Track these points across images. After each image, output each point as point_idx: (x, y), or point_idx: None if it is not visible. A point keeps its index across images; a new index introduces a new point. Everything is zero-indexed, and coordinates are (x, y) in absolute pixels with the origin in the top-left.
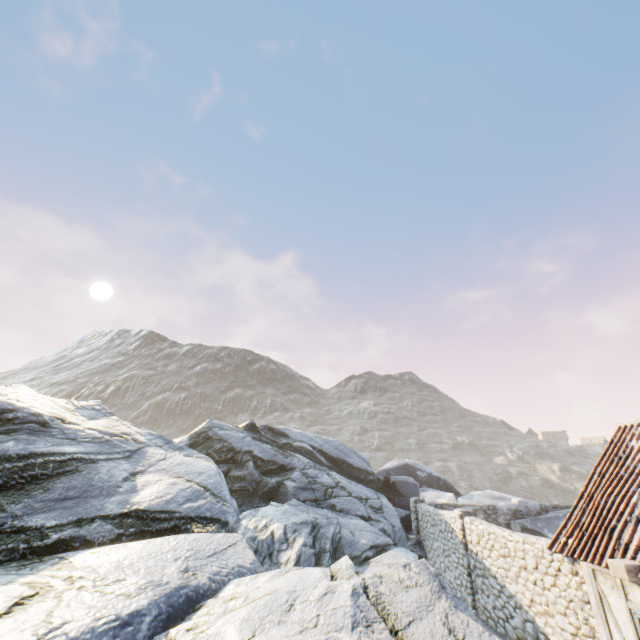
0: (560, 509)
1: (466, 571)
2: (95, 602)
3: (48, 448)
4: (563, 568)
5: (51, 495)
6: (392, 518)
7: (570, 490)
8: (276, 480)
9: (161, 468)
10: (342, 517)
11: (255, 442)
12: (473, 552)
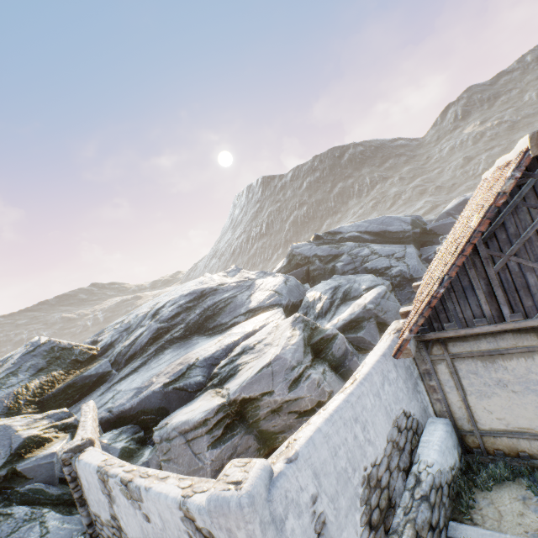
0: None
1: None
2: (231, 338)
3: (219, 298)
4: None
5: (226, 312)
6: (410, 261)
7: None
8: (331, 265)
9: (260, 289)
10: (359, 277)
11: (318, 248)
12: None
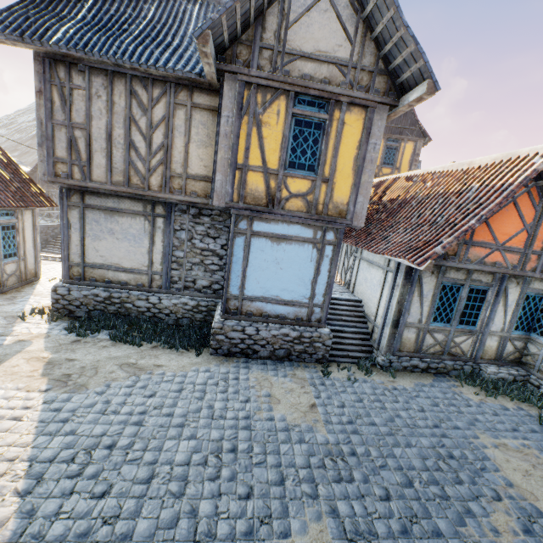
0: None
1: None
2: None
3: None
4: None
5: None
6: None
7: None
8: None
9: None
10: None
11: None
12: None
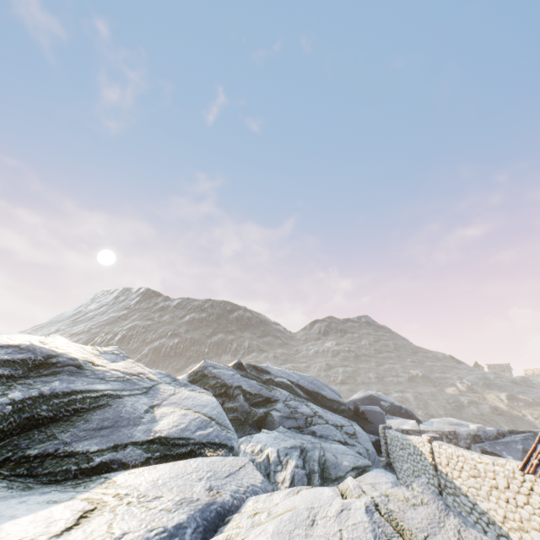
0: (516, 434)
1: (437, 490)
2: (144, 516)
3: (84, 386)
4: (536, 488)
5: (90, 425)
6: (365, 443)
7: (518, 416)
8: (263, 410)
9: (173, 402)
10: (324, 442)
11: (243, 378)
12: (443, 473)
